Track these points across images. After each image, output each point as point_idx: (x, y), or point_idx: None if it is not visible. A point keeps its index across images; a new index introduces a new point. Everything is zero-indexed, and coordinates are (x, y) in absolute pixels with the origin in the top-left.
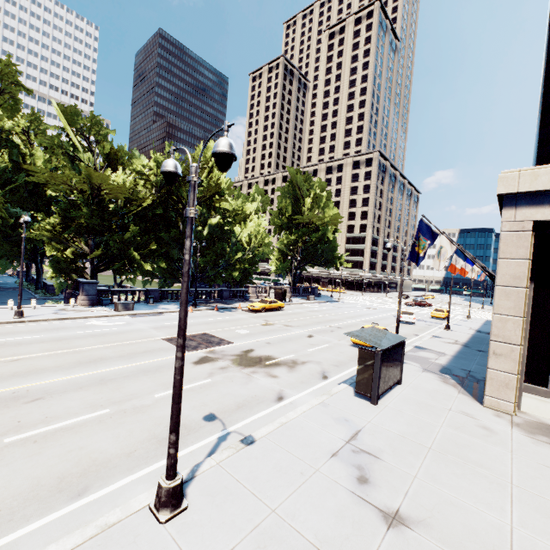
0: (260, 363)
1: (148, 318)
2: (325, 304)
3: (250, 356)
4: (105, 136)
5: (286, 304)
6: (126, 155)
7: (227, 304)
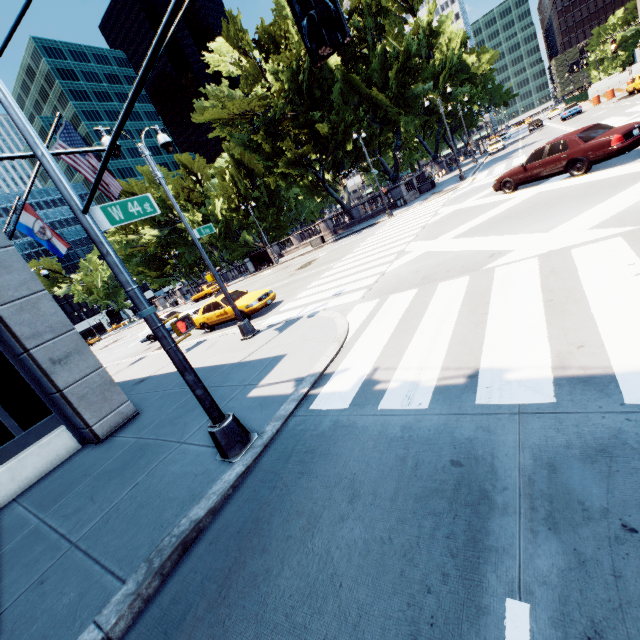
0: None
1: None
2: (299, 258)
3: None
4: None
5: (259, 273)
6: None
7: None
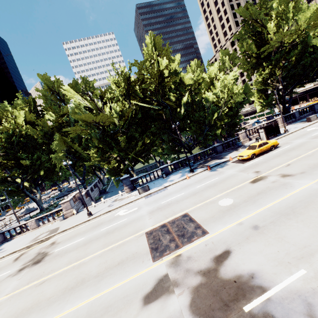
0: (234, 307)
1: (154, 197)
2: None
3: (221, 275)
4: (93, 87)
5: (281, 137)
6: (108, 90)
7: (220, 159)
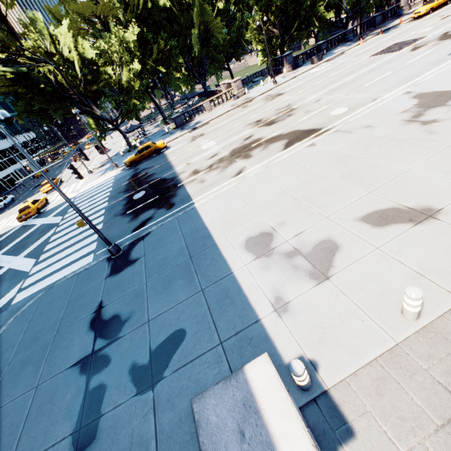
0: None
1: (338, 58)
2: None
3: (450, 34)
4: None
5: None
6: None
7: (385, 27)
